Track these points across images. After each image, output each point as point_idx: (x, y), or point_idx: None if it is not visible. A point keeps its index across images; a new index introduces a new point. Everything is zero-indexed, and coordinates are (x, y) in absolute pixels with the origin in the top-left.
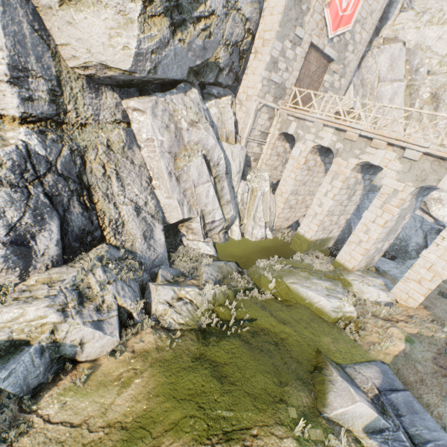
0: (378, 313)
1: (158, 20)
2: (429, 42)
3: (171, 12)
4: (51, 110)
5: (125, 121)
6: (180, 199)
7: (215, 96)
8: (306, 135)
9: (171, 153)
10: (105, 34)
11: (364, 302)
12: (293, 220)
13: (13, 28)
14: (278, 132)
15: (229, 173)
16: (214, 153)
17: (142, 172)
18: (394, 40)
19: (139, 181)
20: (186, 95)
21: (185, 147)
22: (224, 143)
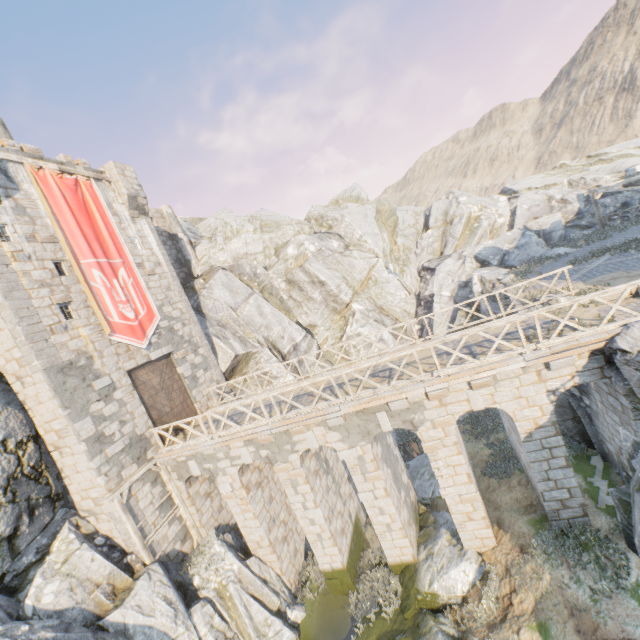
0: (491, 611)
1: None
2: (242, 251)
3: None
4: None
5: None
6: None
7: (35, 561)
8: (218, 464)
9: None
10: None
11: (466, 602)
12: (302, 538)
13: None
14: (181, 482)
15: (162, 638)
16: None
17: None
18: (212, 271)
19: None
20: None
21: None
22: (113, 614)
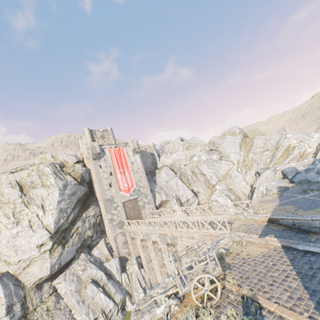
0: None
1: (57, 249)
2: (176, 158)
3: (61, 242)
4: (22, 313)
5: (54, 291)
6: (86, 311)
7: (96, 244)
8: (136, 236)
9: (77, 291)
10: (39, 268)
11: None
12: None
13: (8, 292)
14: (130, 237)
15: (113, 275)
16: (98, 275)
17: (66, 310)
18: (163, 166)
19: (65, 316)
20: (79, 258)
21: (84, 282)
22: (105, 263)
